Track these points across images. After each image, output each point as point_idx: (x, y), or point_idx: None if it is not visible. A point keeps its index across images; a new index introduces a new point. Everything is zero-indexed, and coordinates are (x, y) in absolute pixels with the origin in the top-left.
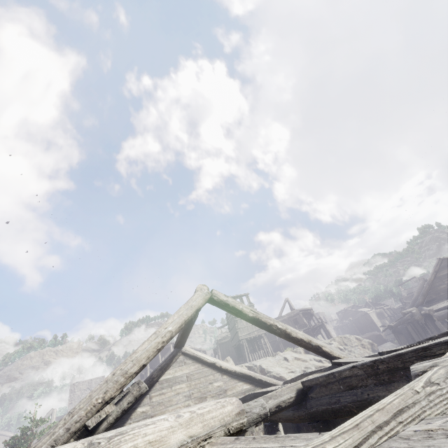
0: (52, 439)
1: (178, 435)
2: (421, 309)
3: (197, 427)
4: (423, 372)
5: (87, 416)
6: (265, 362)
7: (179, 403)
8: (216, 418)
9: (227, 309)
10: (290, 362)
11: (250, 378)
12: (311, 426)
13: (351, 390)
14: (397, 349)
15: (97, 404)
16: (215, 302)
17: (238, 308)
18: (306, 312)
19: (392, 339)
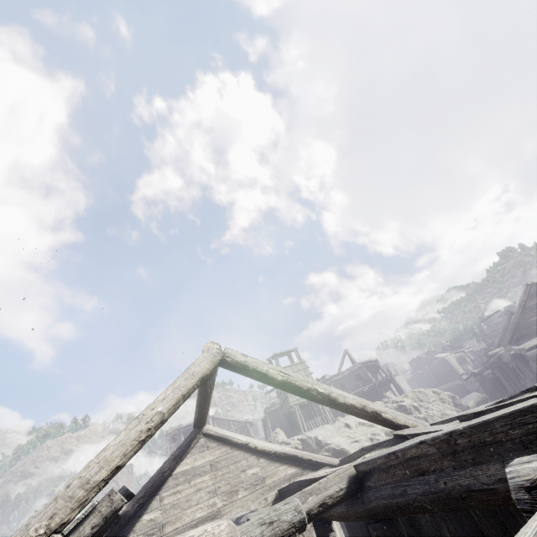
0: None
1: None
2: (510, 349)
3: None
4: (534, 483)
5: None
6: (322, 432)
7: (201, 502)
8: None
9: (246, 373)
10: (353, 429)
11: (295, 459)
12: (372, 528)
13: (421, 476)
14: (483, 410)
15: (37, 536)
16: (228, 364)
17: (261, 370)
18: (371, 365)
19: (477, 388)
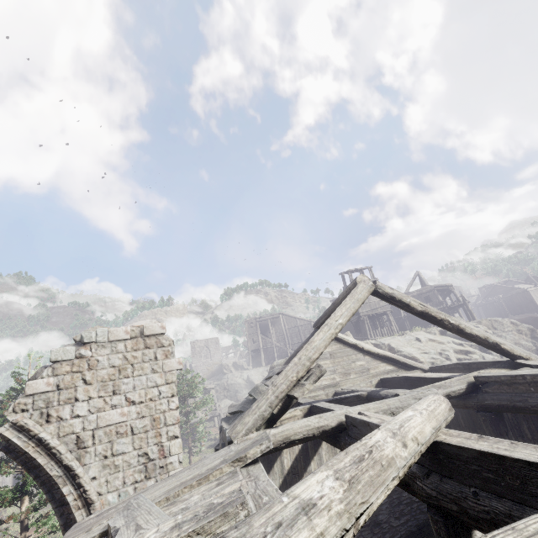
0: (268, 402)
1: (427, 428)
2: None
3: (433, 421)
4: None
5: (288, 389)
6: (394, 341)
7: (325, 376)
8: (440, 414)
9: (392, 302)
10: (423, 343)
11: (393, 360)
12: (481, 415)
13: None
14: None
15: (293, 381)
16: (379, 294)
17: (405, 301)
18: (443, 289)
19: None
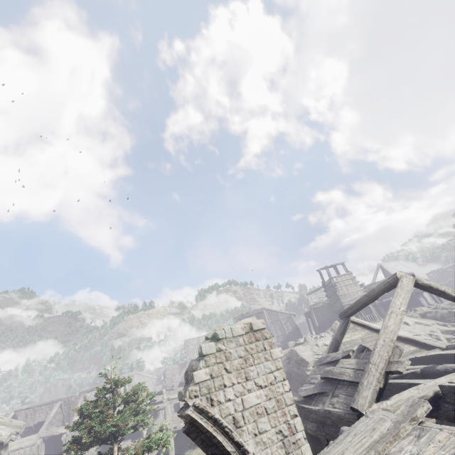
0: (376, 378)
1: None
2: None
3: None
4: None
5: (385, 366)
6: None
7: None
8: None
9: (430, 291)
10: (411, 326)
11: (414, 341)
12: None
13: None
14: None
15: (387, 359)
16: (419, 285)
17: (441, 289)
18: None
19: None
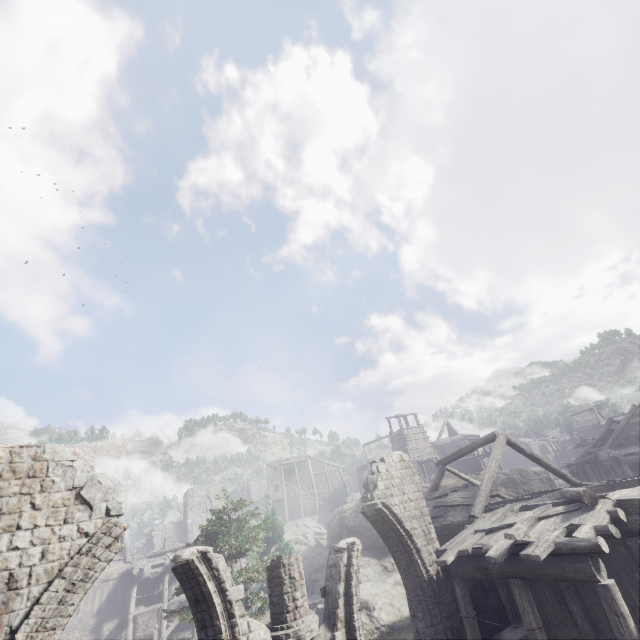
0: (484, 498)
1: None
2: (610, 452)
3: None
4: None
5: (489, 492)
6: None
7: None
8: None
9: (515, 448)
10: None
11: None
12: None
13: None
14: (620, 480)
15: (490, 488)
16: (509, 443)
17: (521, 447)
18: (471, 438)
19: (557, 478)
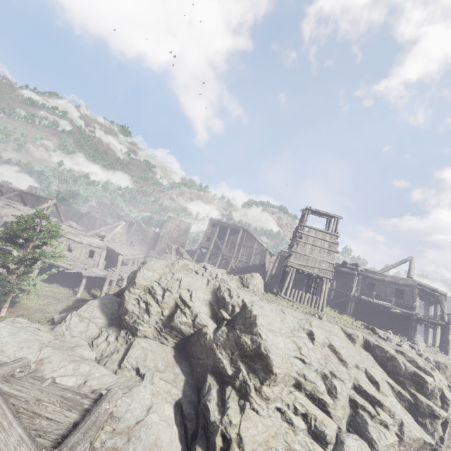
0: None
1: None
2: None
3: None
4: None
5: None
6: (272, 316)
7: None
8: None
9: None
10: (316, 345)
11: None
12: None
13: None
14: None
15: None
16: None
17: None
18: (431, 293)
19: None
